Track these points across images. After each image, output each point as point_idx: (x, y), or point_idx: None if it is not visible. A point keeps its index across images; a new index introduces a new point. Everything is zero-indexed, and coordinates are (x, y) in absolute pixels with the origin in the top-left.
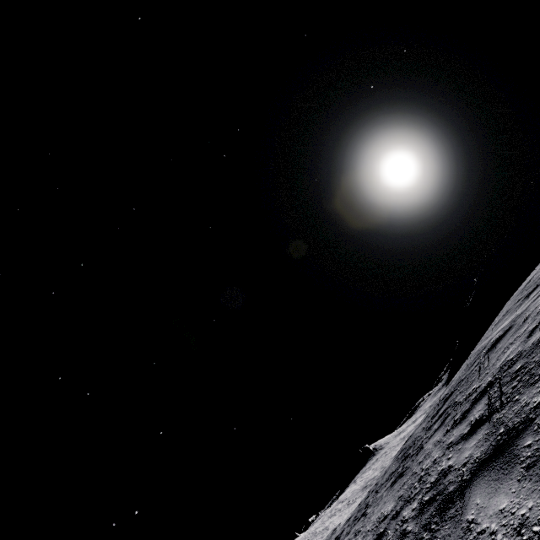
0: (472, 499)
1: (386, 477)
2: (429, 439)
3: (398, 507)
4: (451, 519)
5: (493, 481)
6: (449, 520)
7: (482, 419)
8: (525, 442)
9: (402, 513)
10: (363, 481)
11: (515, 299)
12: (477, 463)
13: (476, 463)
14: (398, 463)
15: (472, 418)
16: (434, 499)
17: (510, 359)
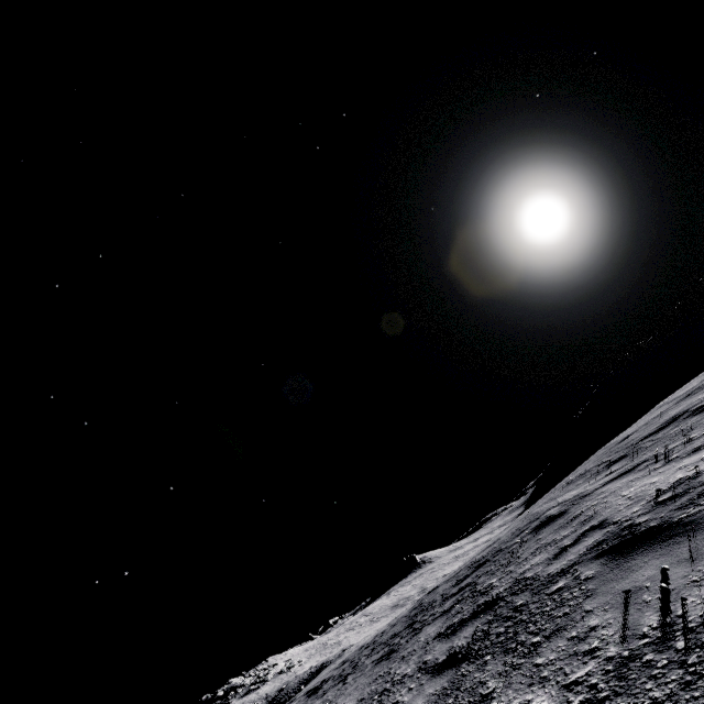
0: None
1: (389, 634)
2: (432, 621)
3: None
4: None
5: None
6: None
7: (457, 657)
8: None
9: None
10: (397, 597)
11: (604, 454)
12: None
13: None
14: (404, 625)
15: (455, 644)
16: None
17: (527, 577)
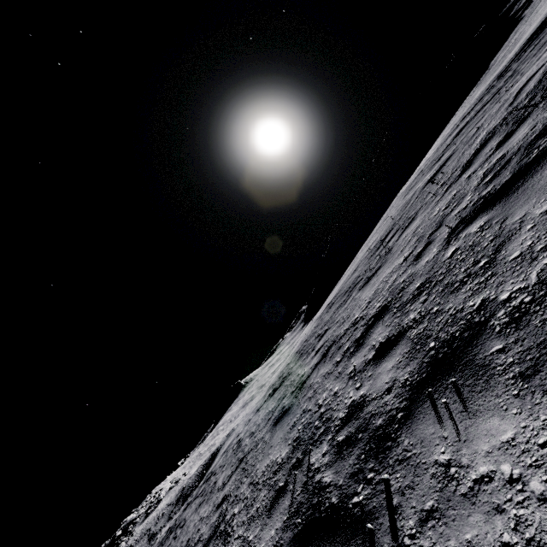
0: None
1: (329, 316)
2: (396, 241)
3: (431, 231)
4: None
5: None
6: None
7: (512, 130)
8: None
9: (450, 217)
10: (240, 404)
11: (409, 188)
12: None
13: None
14: (344, 297)
15: (490, 149)
16: (508, 161)
17: (498, 122)
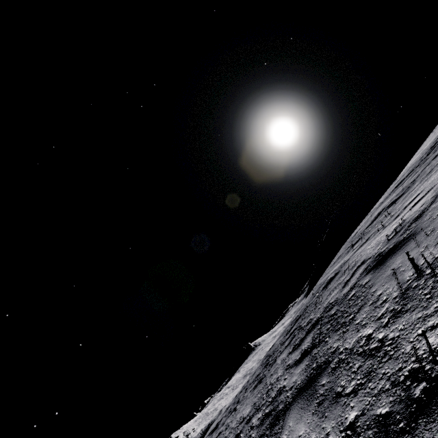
0: (288, 421)
1: (253, 378)
2: (280, 353)
3: (251, 413)
4: (275, 435)
5: (301, 409)
6: (274, 435)
7: (307, 351)
8: (322, 381)
9: (252, 420)
10: (244, 370)
11: (347, 245)
12: (297, 390)
13: (297, 389)
14: (262, 368)
15: (303, 348)
16: (271, 413)
17: (331, 302)
